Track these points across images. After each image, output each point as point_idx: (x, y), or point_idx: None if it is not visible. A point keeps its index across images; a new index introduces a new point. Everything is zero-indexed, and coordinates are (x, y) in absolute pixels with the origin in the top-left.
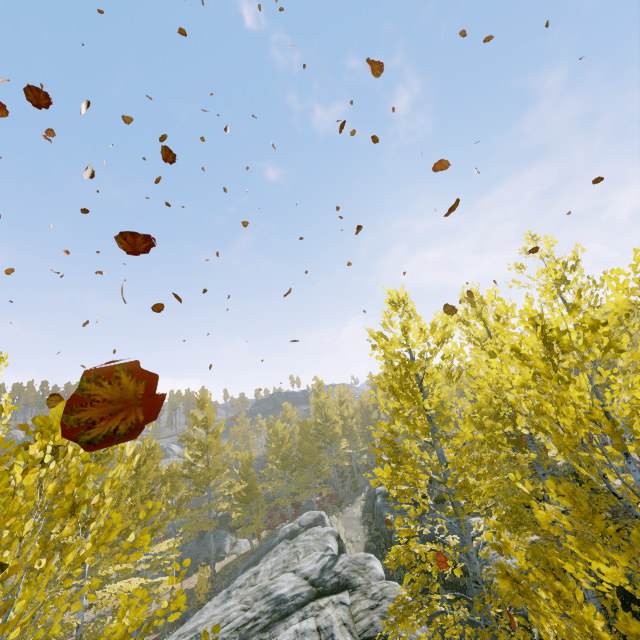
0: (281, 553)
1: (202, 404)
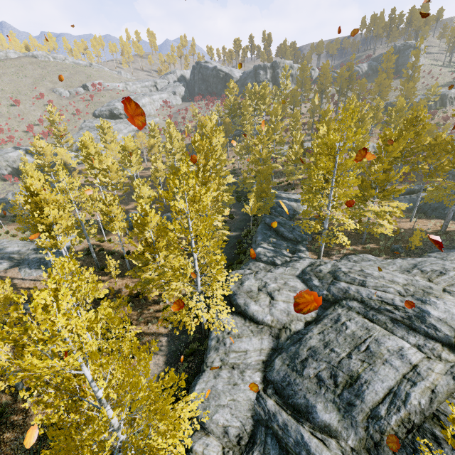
0: None
1: None
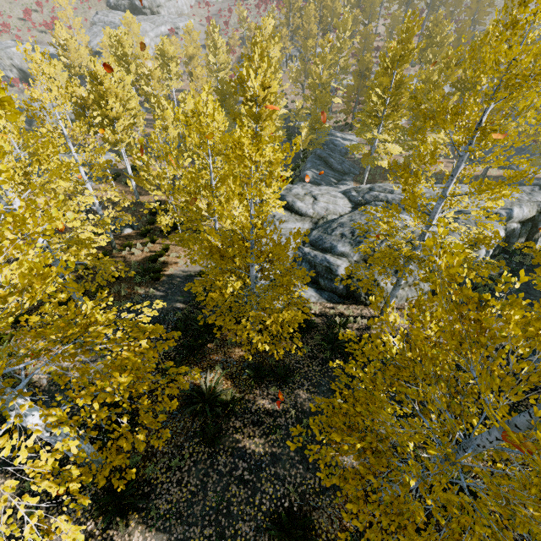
0: None
1: None
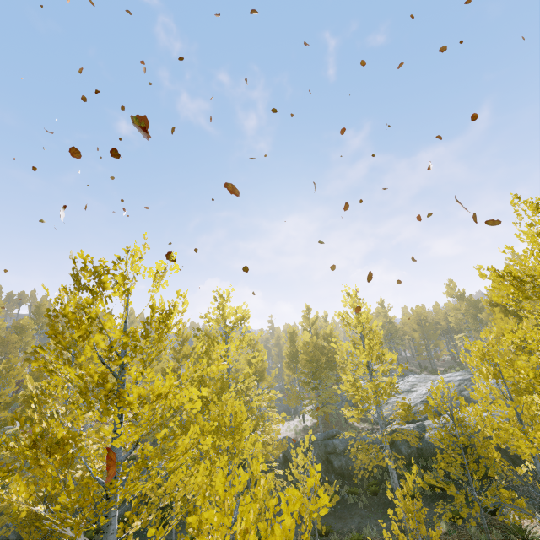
0: (408, 381)
1: (309, 311)
